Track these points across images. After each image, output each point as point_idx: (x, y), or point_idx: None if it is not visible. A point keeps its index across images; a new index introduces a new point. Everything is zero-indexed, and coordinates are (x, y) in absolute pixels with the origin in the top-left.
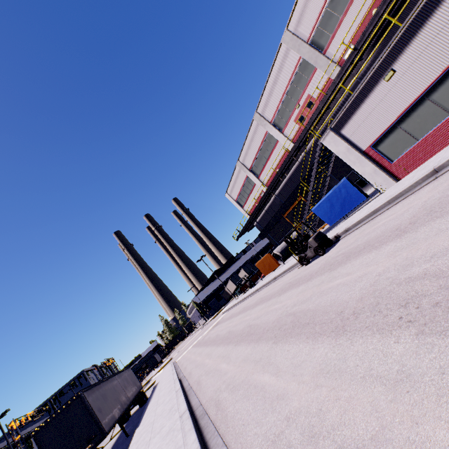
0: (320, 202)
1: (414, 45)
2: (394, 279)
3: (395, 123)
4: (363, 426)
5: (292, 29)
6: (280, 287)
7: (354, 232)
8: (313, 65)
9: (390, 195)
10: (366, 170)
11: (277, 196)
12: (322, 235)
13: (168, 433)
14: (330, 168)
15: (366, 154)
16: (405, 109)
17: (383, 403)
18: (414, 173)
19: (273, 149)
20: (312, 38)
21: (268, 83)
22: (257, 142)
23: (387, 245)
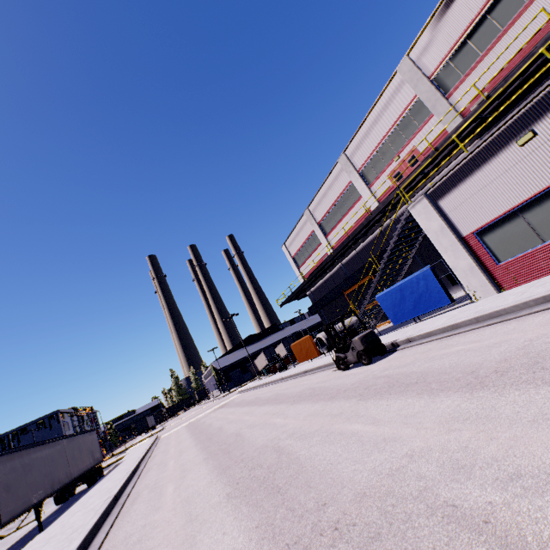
0: (389, 290)
1: None
2: (428, 488)
3: (517, 209)
4: None
5: (415, 56)
6: (302, 389)
7: (417, 347)
8: (430, 110)
9: (482, 309)
10: (460, 263)
11: (343, 266)
12: (374, 337)
13: None
14: (415, 248)
15: (465, 242)
16: (537, 192)
17: None
18: (527, 288)
19: (354, 205)
20: (437, 74)
21: (367, 119)
22: (335, 191)
23: (447, 397)
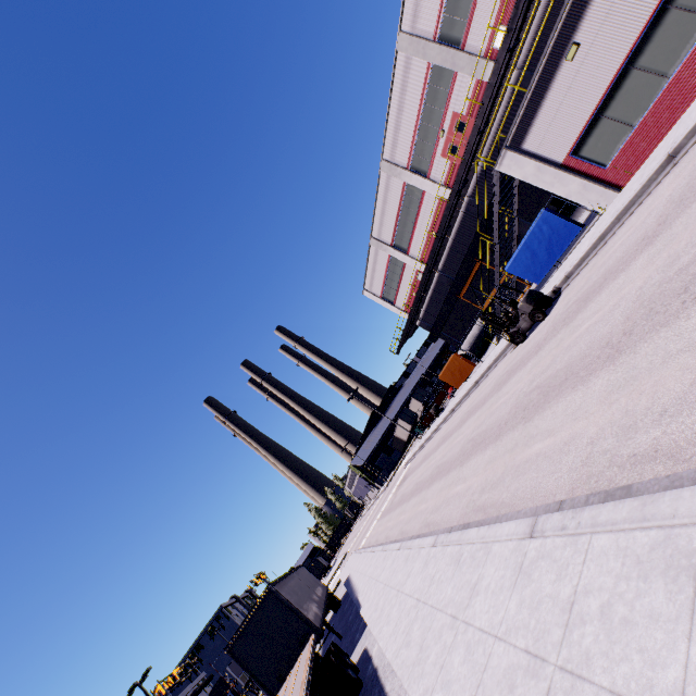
0: (516, 254)
1: (596, 3)
2: (662, 280)
3: (596, 114)
4: (679, 385)
5: (408, 28)
6: (494, 384)
7: (580, 274)
8: (451, 69)
9: (616, 210)
10: (571, 189)
11: (442, 272)
12: (535, 293)
13: (426, 564)
14: (514, 204)
15: (566, 168)
16: (606, 90)
17: (692, 361)
18: (642, 171)
19: (420, 205)
20: (440, 32)
21: (390, 113)
22: (393, 202)
23: (637, 260)
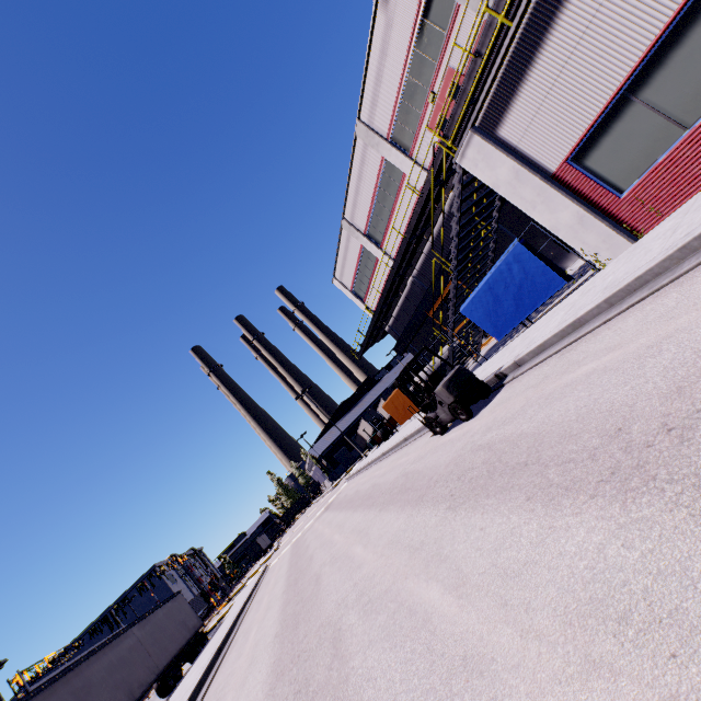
0: (474, 294)
1: None
2: None
3: (625, 91)
4: None
5: None
6: (396, 476)
7: (530, 374)
8: None
9: (614, 281)
10: (561, 218)
11: (416, 279)
12: (464, 376)
13: None
14: (494, 219)
15: (559, 181)
16: (652, 42)
17: None
18: (679, 218)
19: (399, 190)
20: None
21: (371, 55)
22: (368, 180)
23: (577, 517)
